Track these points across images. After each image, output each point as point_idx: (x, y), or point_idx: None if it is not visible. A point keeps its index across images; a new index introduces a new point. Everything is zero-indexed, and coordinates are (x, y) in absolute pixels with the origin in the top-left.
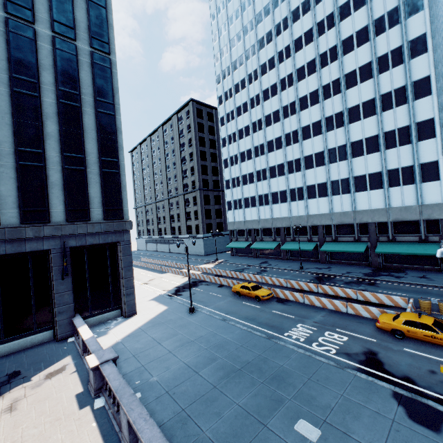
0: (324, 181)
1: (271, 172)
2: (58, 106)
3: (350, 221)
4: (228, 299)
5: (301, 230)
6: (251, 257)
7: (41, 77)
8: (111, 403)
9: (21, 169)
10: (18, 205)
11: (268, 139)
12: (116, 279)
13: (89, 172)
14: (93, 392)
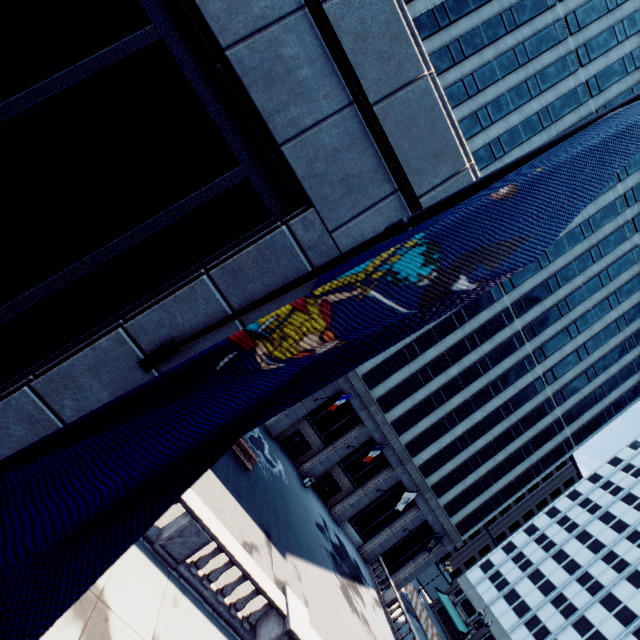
0: None
1: (581, 622)
2: (516, 450)
3: None
4: None
5: None
6: None
7: (528, 430)
8: None
9: (465, 464)
10: (441, 477)
11: (616, 592)
12: (410, 557)
13: (483, 493)
14: None
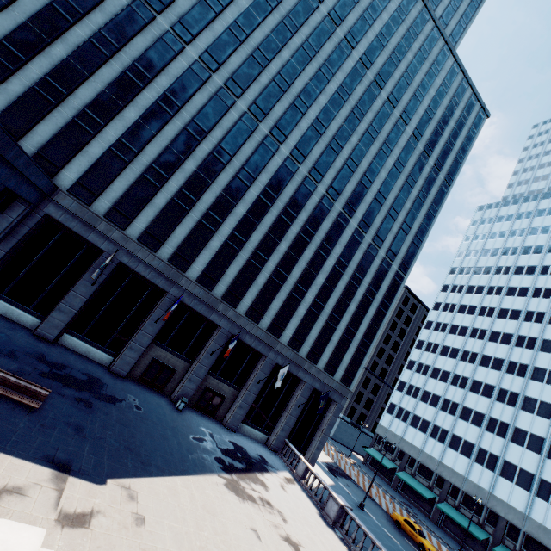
0: (531, 470)
1: (464, 412)
2: (363, 297)
3: (550, 544)
4: (387, 521)
5: (473, 503)
6: (388, 484)
7: (365, 277)
8: (350, 541)
9: (326, 325)
10: (311, 345)
11: (477, 378)
12: (315, 428)
13: (352, 344)
14: (330, 521)
